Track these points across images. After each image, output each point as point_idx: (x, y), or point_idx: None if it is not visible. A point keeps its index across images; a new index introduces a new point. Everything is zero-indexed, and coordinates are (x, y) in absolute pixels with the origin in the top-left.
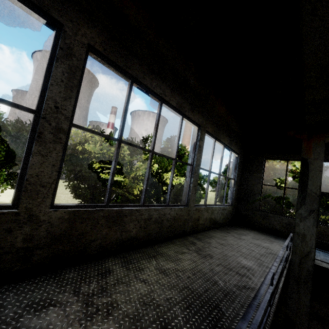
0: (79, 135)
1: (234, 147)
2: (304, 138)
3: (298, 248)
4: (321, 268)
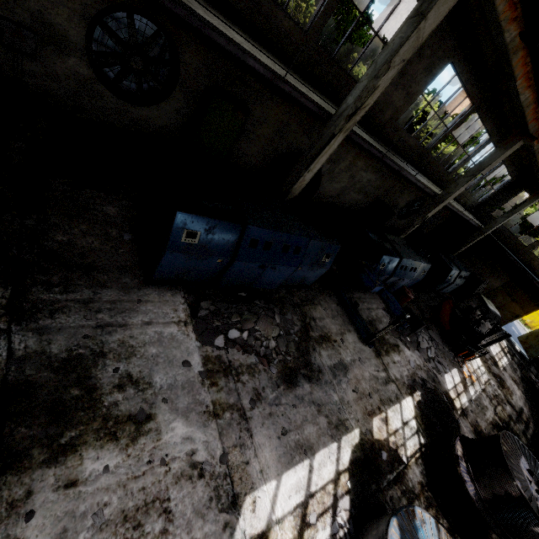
0: (432, 111)
1: (513, 174)
2: (536, 192)
3: (490, 225)
4: (491, 236)
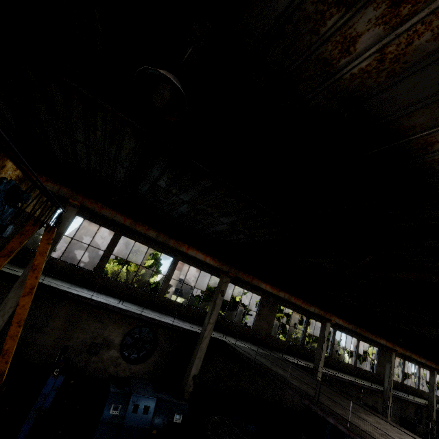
0: None
1: None
2: None
3: None
4: None
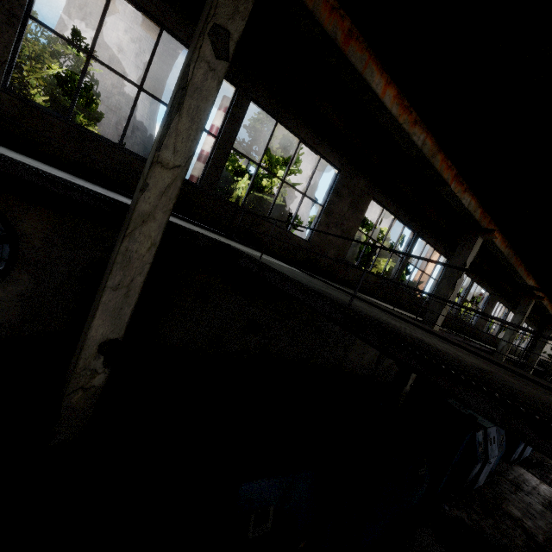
0: None
1: (535, 328)
2: None
3: (550, 367)
4: None
